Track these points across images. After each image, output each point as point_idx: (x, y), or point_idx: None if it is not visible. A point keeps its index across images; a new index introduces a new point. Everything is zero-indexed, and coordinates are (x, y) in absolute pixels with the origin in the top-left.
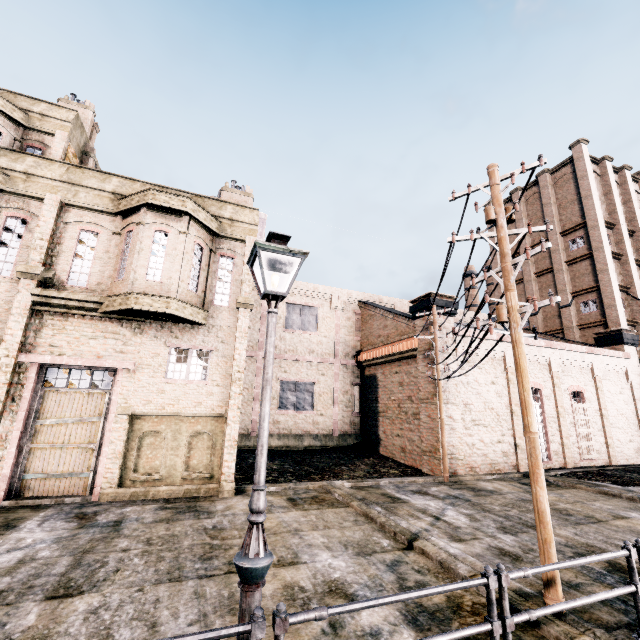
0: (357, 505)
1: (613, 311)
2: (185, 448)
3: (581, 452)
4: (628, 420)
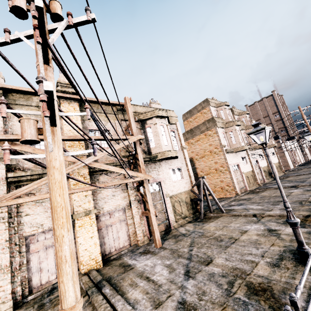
0: (304, 168)
1: (290, 132)
2: (278, 168)
3: (298, 162)
4: (299, 154)
